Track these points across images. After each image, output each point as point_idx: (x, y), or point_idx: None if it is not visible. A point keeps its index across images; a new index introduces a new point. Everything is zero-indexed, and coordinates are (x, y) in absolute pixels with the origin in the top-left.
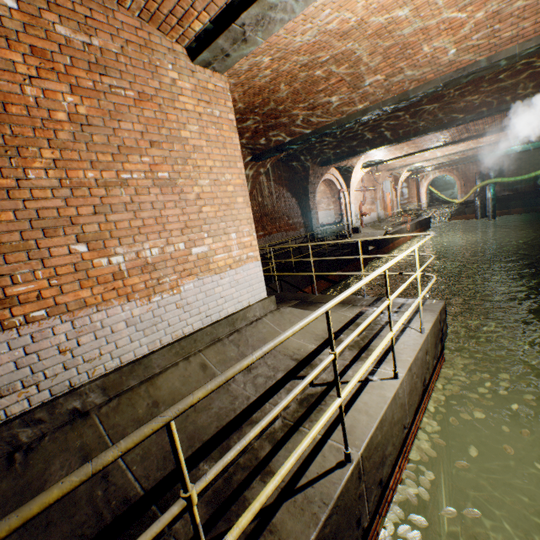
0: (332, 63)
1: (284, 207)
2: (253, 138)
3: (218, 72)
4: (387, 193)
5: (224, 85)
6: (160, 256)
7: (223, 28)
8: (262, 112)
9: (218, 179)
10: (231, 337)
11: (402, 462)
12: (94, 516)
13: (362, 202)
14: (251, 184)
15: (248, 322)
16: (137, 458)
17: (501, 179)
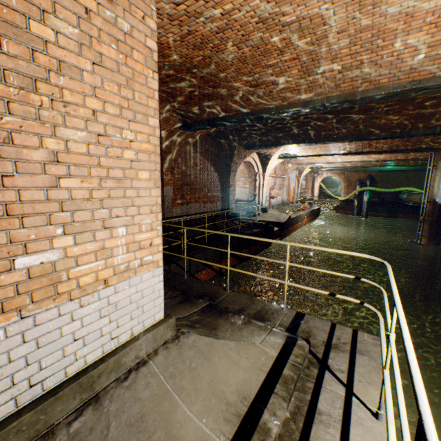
0: (295, 31)
1: (206, 180)
2: (186, 104)
3: None
4: (292, 182)
5: None
6: None
7: None
8: (201, 75)
9: (108, 134)
10: (77, 422)
11: None
12: None
13: (272, 187)
14: (177, 151)
15: (123, 372)
16: None
17: (375, 188)
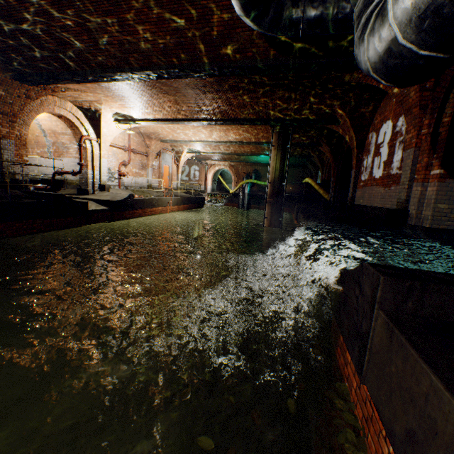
0: None
1: None
2: None
3: None
4: (167, 166)
5: None
6: None
7: None
8: None
9: None
10: None
11: None
12: None
13: (124, 162)
14: None
15: None
16: None
17: (257, 181)
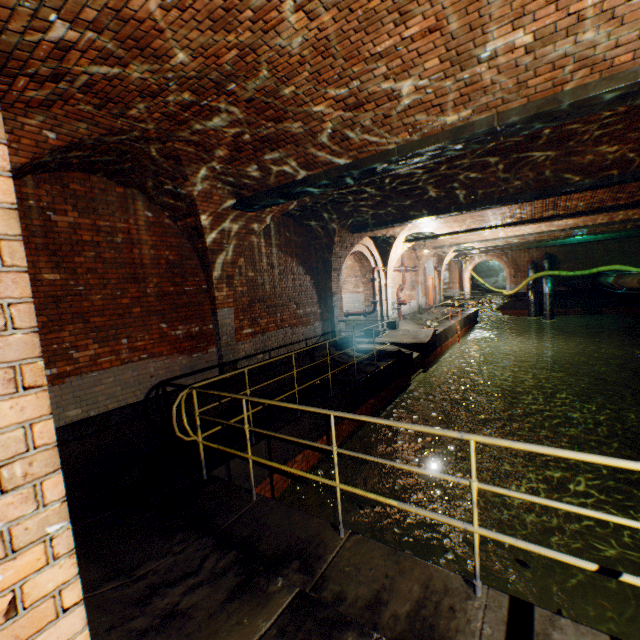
0: None
1: (292, 289)
2: (234, 163)
3: None
4: (430, 276)
5: None
6: None
7: None
8: (246, 97)
9: None
10: None
11: None
12: None
13: (401, 287)
14: (236, 248)
15: None
16: None
17: (559, 272)
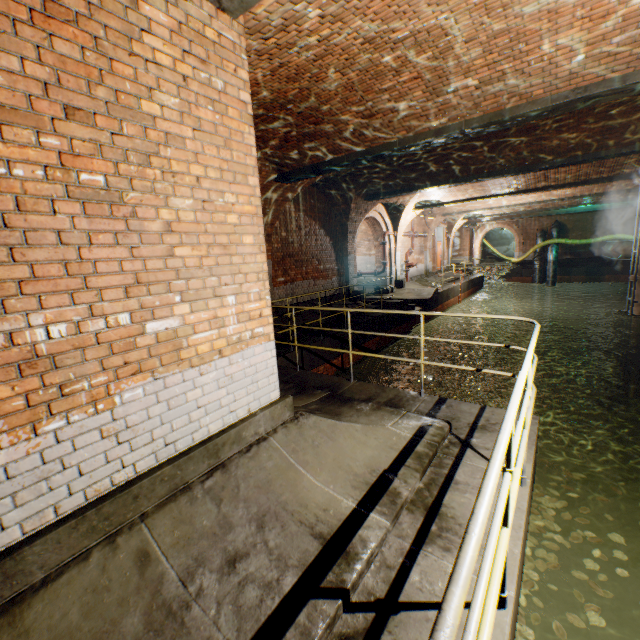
0: (411, 46)
1: (315, 248)
2: (281, 149)
3: (226, 11)
4: (438, 242)
5: (237, 39)
6: (71, 338)
7: None
8: (298, 111)
9: (212, 200)
10: (209, 481)
11: None
12: None
13: (409, 251)
14: (274, 212)
15: (244, 446)
16: None
17: (565, 240)
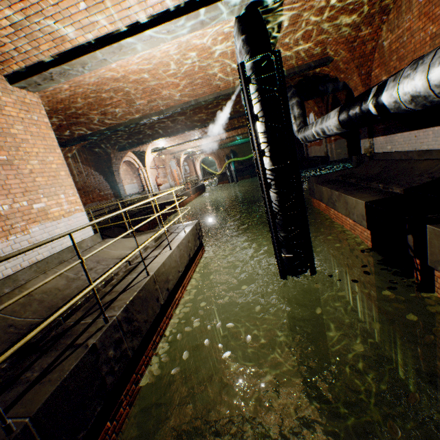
0: (113, 91)
1: (95, 183)
2: (58, 130)
3: (31, 91)
4: (174, 169)
5: (38, 100)
6: (10, 210)
7: (37, 72)
8: (65, 113)
9: (45, 160)
10: (74, 258)
11: (182, 290)
12: (15, 334)
13: (157, 176)
14: None
15: (84, 250)
16: (30, 314)
17: (237, 159)
